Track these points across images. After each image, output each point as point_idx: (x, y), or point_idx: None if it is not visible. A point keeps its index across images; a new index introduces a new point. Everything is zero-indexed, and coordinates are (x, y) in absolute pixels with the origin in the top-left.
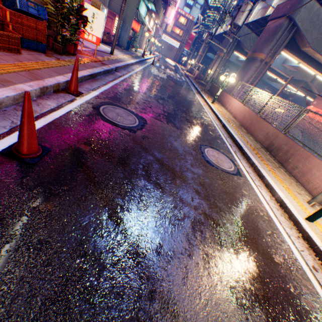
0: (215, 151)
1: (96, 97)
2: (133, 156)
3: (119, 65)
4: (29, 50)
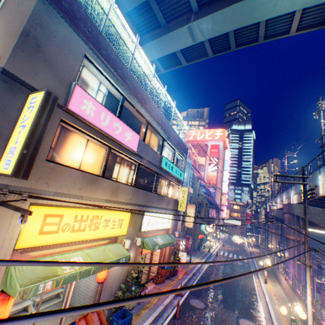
0: (247, 320)
1: (187, 295)
2: (202, 319)
3: (194, 270)
4: (165, 278)
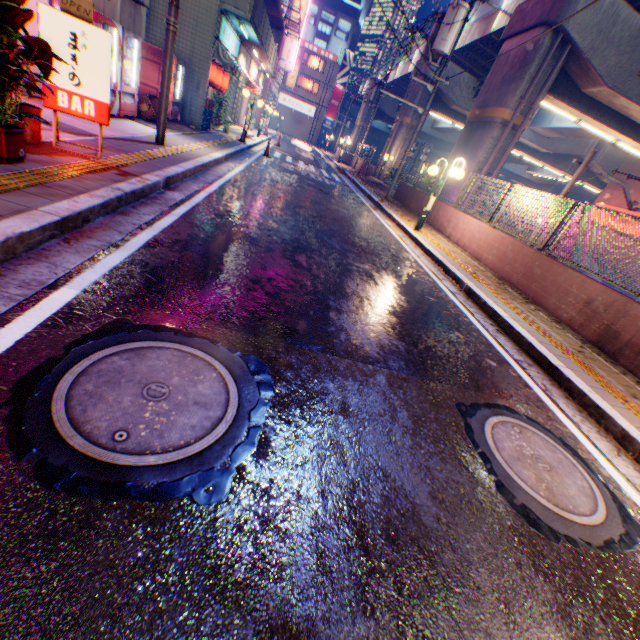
0: (511, 423)
1: (58, 317)
2: None
3: (179, 169)
4: None
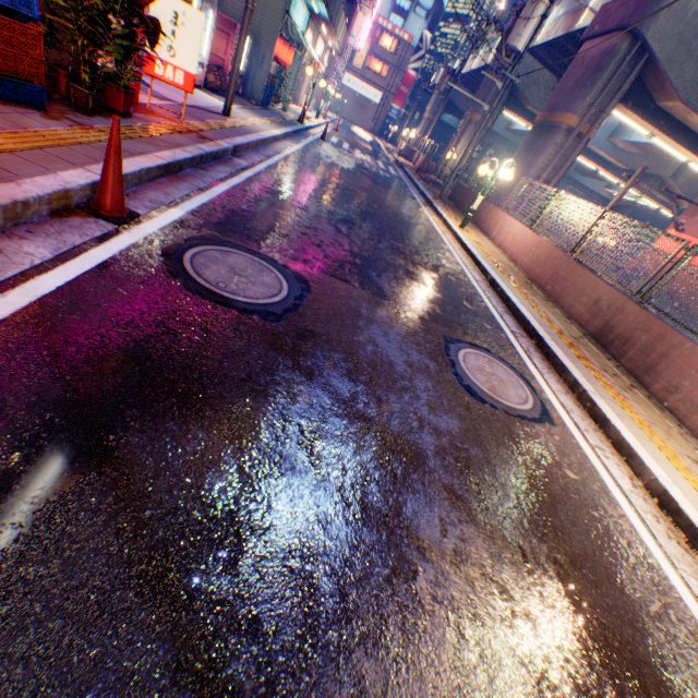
0: (483, 356)
1: (176, 224)
2: (270, 398)
3: (244, 140)
4: None
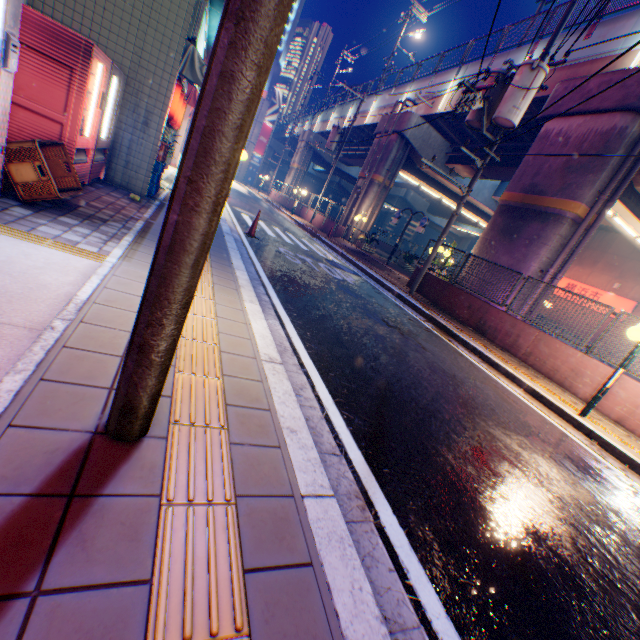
0: None
1: None
2: None
3: None
4: None
